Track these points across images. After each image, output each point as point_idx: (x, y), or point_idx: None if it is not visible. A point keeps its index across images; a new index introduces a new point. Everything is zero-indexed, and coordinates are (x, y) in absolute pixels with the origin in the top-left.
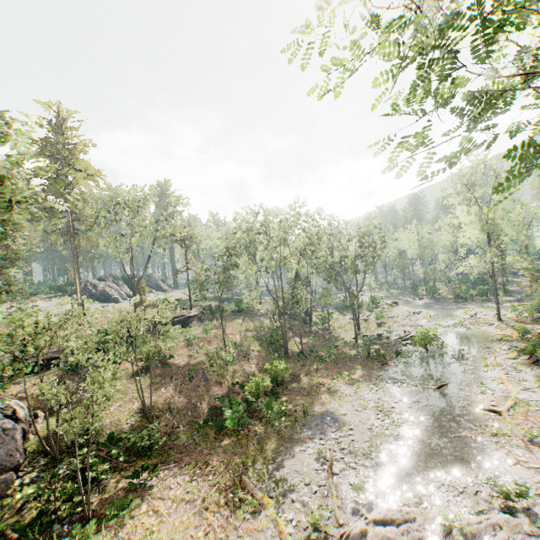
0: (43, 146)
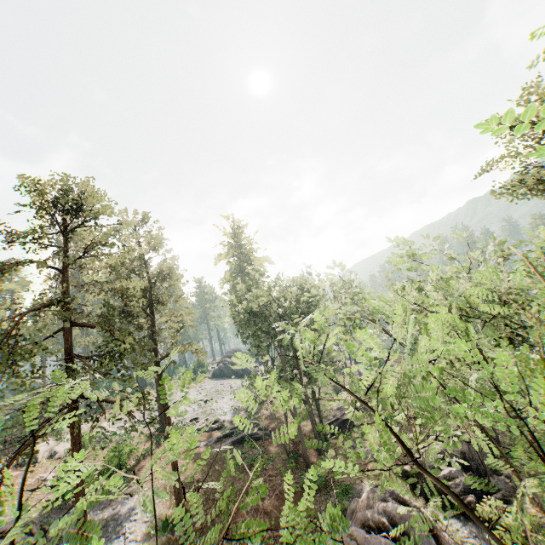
0: (228, 248)
